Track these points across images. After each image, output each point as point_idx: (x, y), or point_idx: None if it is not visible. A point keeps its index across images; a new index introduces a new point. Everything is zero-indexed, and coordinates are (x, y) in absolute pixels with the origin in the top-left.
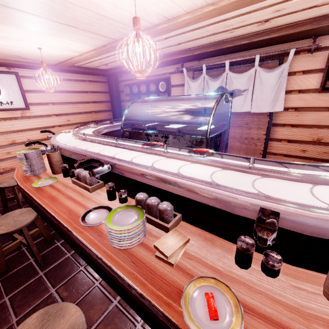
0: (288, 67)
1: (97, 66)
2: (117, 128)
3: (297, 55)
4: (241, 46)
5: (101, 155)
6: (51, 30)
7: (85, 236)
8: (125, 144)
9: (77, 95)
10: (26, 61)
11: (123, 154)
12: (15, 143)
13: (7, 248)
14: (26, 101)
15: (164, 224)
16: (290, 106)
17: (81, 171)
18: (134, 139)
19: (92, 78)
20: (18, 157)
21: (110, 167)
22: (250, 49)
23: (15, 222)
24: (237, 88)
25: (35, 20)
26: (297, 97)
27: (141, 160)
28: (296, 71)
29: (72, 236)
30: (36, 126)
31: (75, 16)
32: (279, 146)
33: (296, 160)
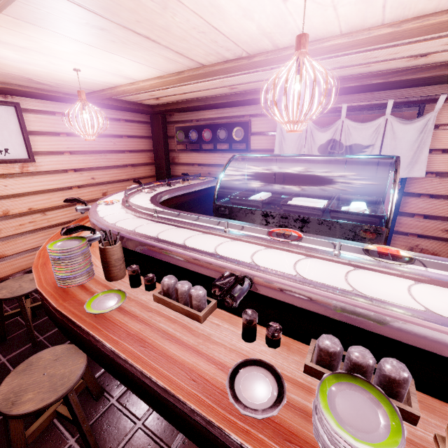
0: (435, 118)
1: (143, 99)
2: (177, 193)
3: (443, 103)
4: (369, 86)
5: (219, 257)
6: (111, 43)
7: (260, 443)
8: (242, 234)
9: (107, 141)
10: (38, 88)
11: (257, 256)
12: (8, 214)
13: (33, 430)
14: (30, 148)
15: (405, 407)
16: (429, 169)
17: (174, 281)
18: (238, 220)
19: (130, 117)
20: (52, 255)
21: (249, 283)
22: (375, 91)
23: (51, 381)
24: (358, 143)
25: (95, 25)
26: (440, 158)
27: (305, 271)
28: (440, 123)
29: (220, 436)
30: (44, 187)
31: (168, 24)
32: (411, 223)
33: (436, 243)
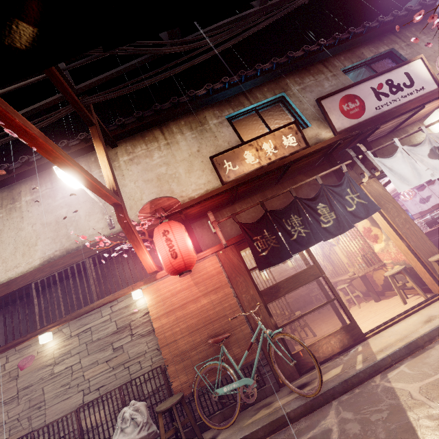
0: (438, 181)
1: None
2: None
3: None
4: None
5: None
6: None
7: None
8: None
9: None
10: None
11: None
12: None
13: None
14: None
15: None
16: None
17: None
18: None
19: None
20: None
21: None
22: None
23: None
24: (427, 196)
25: None
26: None
27: None
28: None
29: None
30: None
31: None
32: None
33: None
